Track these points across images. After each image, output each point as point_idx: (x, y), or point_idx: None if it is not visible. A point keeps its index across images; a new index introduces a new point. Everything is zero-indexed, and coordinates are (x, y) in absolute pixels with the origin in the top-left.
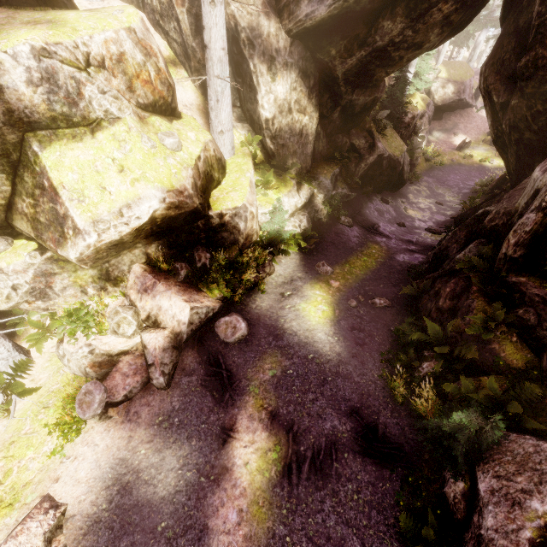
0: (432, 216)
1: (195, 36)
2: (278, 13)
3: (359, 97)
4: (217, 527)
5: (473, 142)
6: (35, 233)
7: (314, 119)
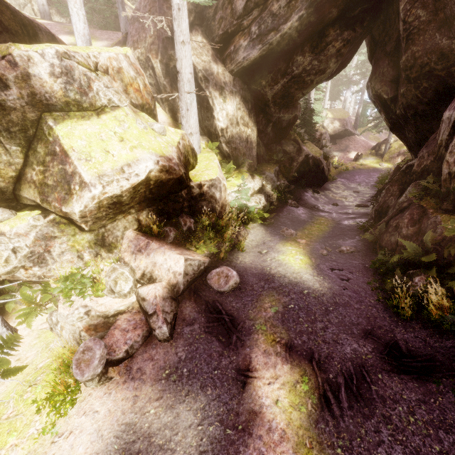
0: (355, 199)
1: (165, 77)
2: (222, 61)
3: (284, 114)
4: None
5: (363, 155)
6: (41, 197)
7: (255, 131)
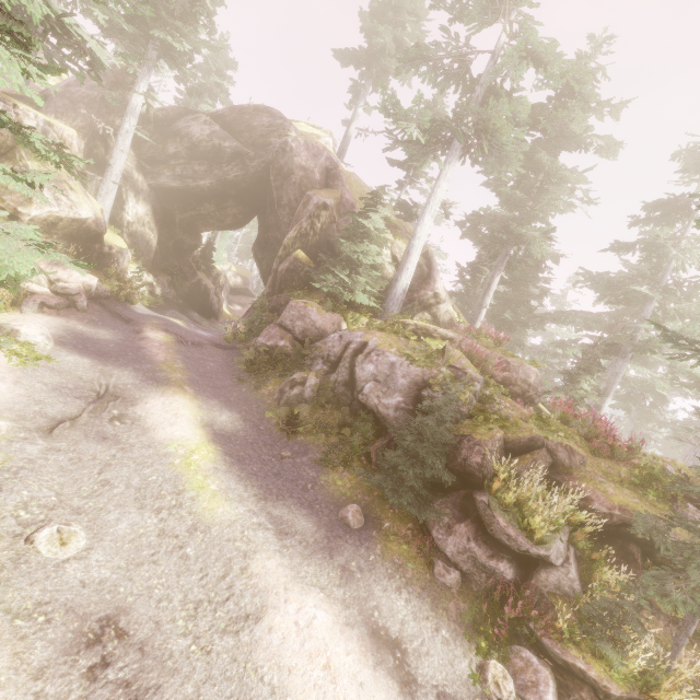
0: None
1: (86, 157)
2: (144, 174)
3: (187, 238)
4: (149, 346)
5: None
6: None
7: (157, 239)
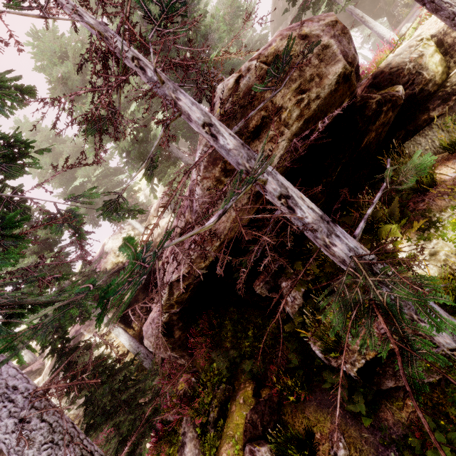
0: None
1: None
2: None
3: None
4: None
5: None
6: None
7: None
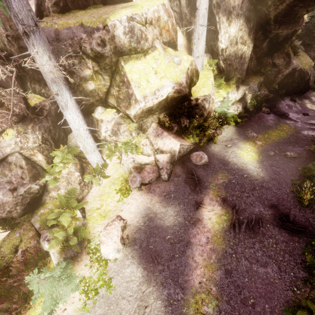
0: None
1: (187, 6)
2: None
3: (283, 30)
4: (195, 242)
5: None
6: (117, 104)
7: (250, 48)
